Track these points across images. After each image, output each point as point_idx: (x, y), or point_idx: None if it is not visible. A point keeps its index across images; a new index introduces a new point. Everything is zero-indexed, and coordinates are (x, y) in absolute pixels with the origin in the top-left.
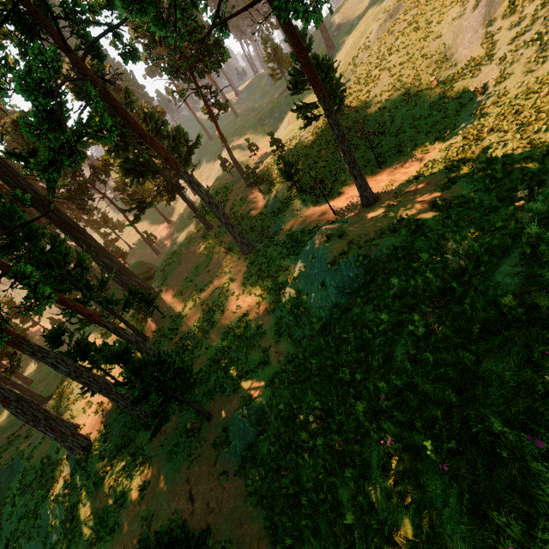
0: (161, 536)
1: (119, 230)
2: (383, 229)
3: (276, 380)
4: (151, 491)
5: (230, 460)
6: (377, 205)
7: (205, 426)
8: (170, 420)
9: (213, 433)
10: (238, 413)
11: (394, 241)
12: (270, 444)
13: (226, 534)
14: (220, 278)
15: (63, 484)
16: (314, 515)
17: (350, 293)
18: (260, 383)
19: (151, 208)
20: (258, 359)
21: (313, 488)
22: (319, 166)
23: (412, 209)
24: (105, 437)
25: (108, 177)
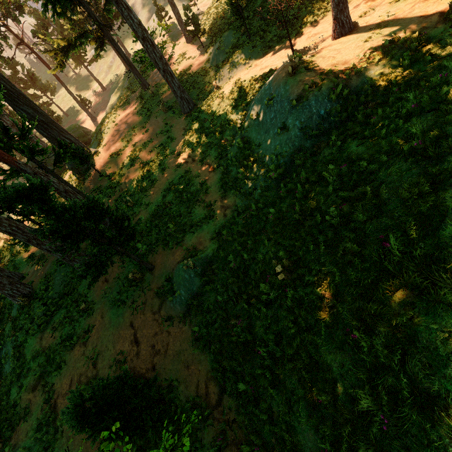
0: (98, 391)
1: (50, 93)
2: (368, 53)
3: (224, 232)
4: (95, 334)
5: (175, 308)
6: (355, 33)
7: (148, 277)
8: (112, 271)
9: (156, 283)
10: (183, 264)
11: (382, 68)
12: (218, 294)
13: (172, 374)
14: (158, 137)
15: (10, 325)
16: (274, 366)
17: (317, 136)
18: (205, 237)
19: (75, 50)
20: (202, 214)
21: (274, 341)
22: (274, 4)
23: (411, 25)
24: (47, 285)
25: (22, 16)
